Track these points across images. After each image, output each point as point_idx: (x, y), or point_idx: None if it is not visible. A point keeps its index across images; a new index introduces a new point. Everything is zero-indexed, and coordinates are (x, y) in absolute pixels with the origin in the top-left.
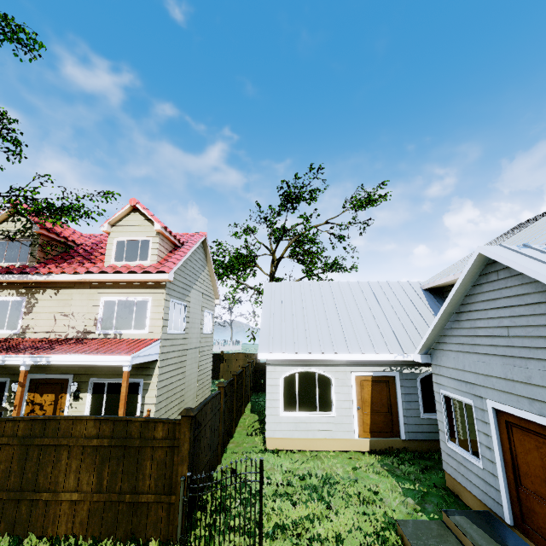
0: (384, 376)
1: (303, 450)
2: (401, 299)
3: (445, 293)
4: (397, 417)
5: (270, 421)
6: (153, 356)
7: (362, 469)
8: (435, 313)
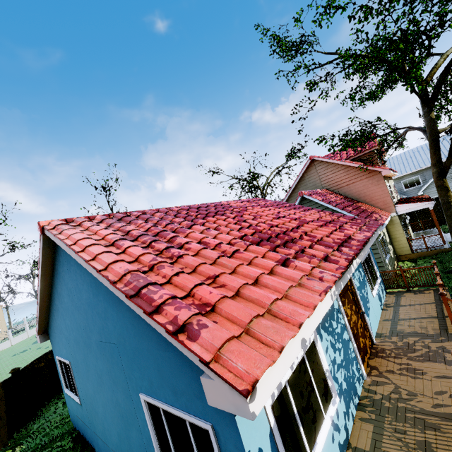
0: None
1: None
2: None
3: None
4: None
5: None
6: None
7: None
8: None
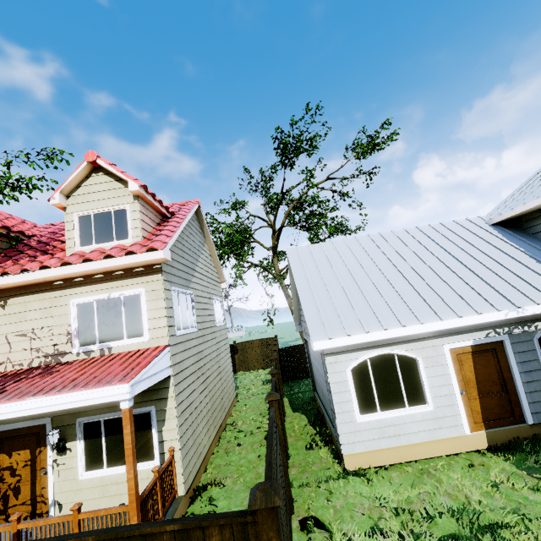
0: (488, 343)
1: (397, 463)
2: (471, 240)
3: (527, 223)
4: (516, 396)
5: (343, 431)
6: (164, 372)
7: (505, 485)
8: (524, 250)
